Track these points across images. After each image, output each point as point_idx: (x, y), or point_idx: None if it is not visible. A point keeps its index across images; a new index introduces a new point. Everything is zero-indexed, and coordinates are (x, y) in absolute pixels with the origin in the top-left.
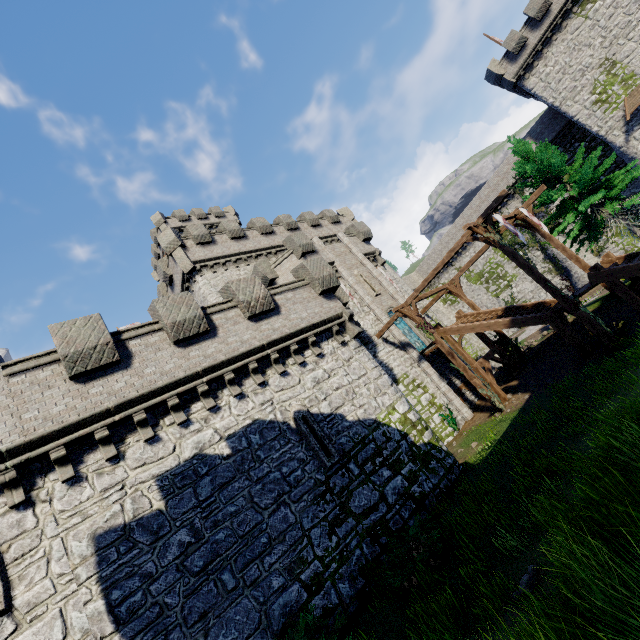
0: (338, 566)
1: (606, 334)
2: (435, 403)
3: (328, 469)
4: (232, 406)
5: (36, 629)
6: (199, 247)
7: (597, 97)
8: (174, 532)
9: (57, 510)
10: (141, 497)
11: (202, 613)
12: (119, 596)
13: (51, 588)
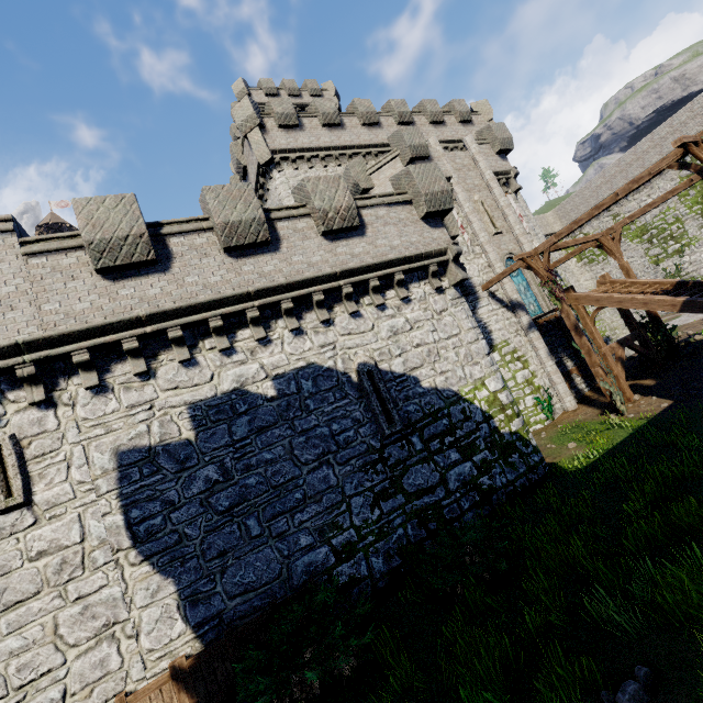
0: (375, 540)
1: None
2: (533, 383)
3: (386, 437)
4: (285, 342)
5: (55, 527)
6: (281, 131)
7: None
8: (202, 466)
9: (80, 417)
10: (170, 422)
11: (221, 551)
12: (138, 516)
13: (71, 493)
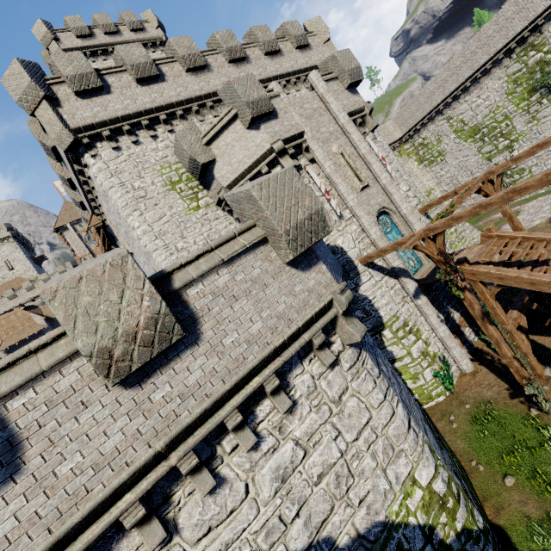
0: None
1: None
2: (428, 353)
3: None
4: None
5: None
6: (81, 99)
7: None
8: None
9: None
10: None
11: None
12: None
13: None
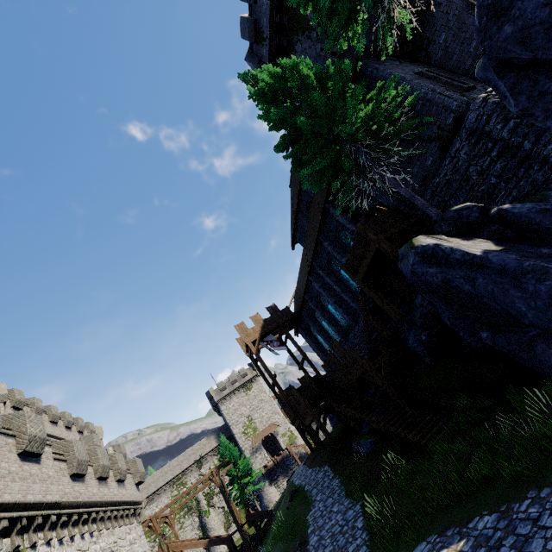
0: None
1: (250, 548)
2: None
3: None
4: (105, 535)
5: None
6: (12, 409)
7: (244, 430)
8: None
9: None
10: None
11: None
12: None
13: None
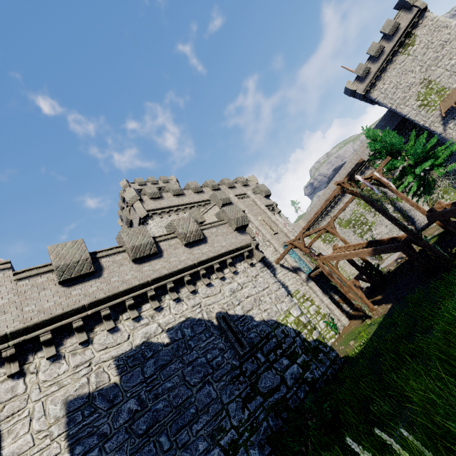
0: (249, 435)
1: (444, 257)
2: (320, 312)
3: (241, 357)
4: (171, 307)
5: None
6: (152, 201)
7: (421, 102)
8: (125, 401)
9: (41, 380)
10: (102, 373)
11: None
12: (81, 451)
13: (31, 441)
